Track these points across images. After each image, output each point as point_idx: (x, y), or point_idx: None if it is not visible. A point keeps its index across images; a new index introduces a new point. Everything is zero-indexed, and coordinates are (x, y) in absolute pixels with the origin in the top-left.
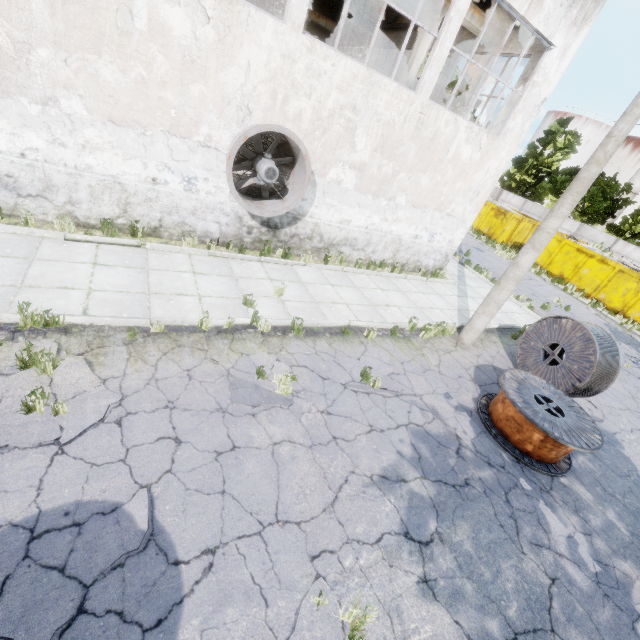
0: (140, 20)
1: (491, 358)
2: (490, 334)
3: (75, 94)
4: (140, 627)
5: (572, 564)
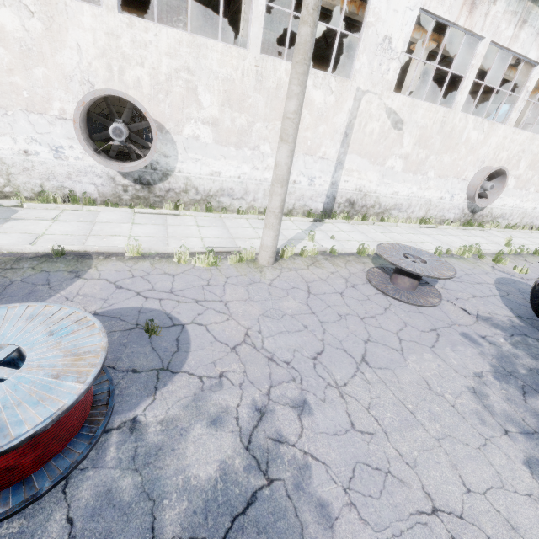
0: (463, 139)
1: None
2: None
3: (433, 169)
4: None
5: None
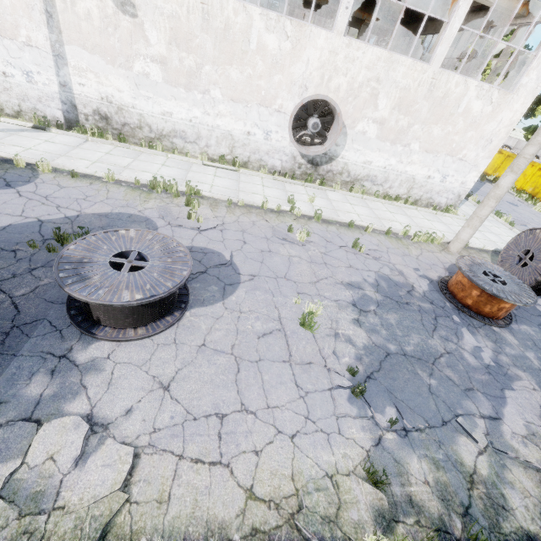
0: (253, 44)
1: None
2: (482, 252)
3: (218, 87)
4: (224, 283)
5: (470, 354)
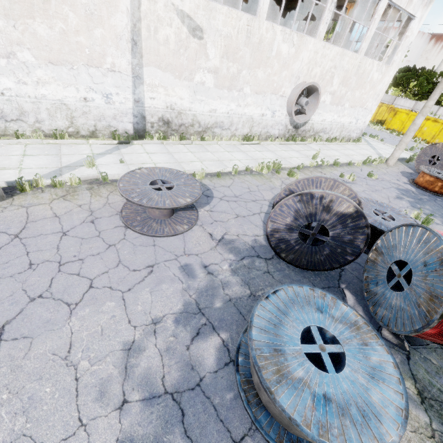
0: (273, 52)
1: (403, 169)
2: (396, 162)
3: (248, 85)
4: None
5: None
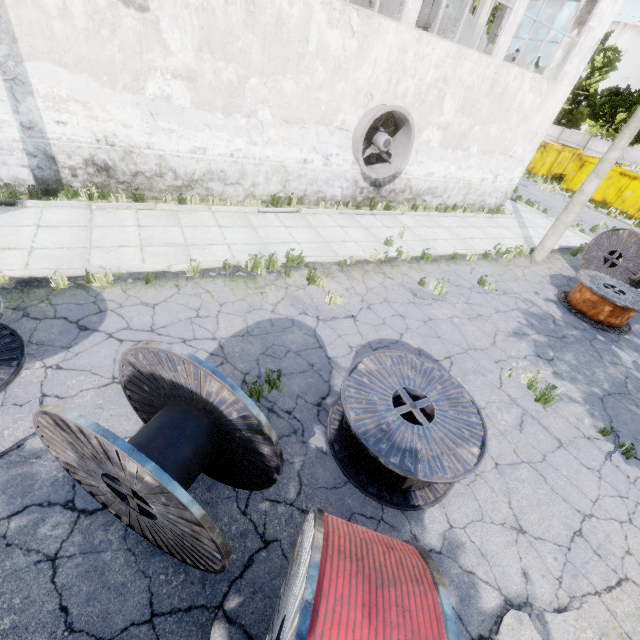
0: (311, 45)
1: (559, 270)
2: (553, 254)
3: (267, 106)
4: None
5: (637, 372)
